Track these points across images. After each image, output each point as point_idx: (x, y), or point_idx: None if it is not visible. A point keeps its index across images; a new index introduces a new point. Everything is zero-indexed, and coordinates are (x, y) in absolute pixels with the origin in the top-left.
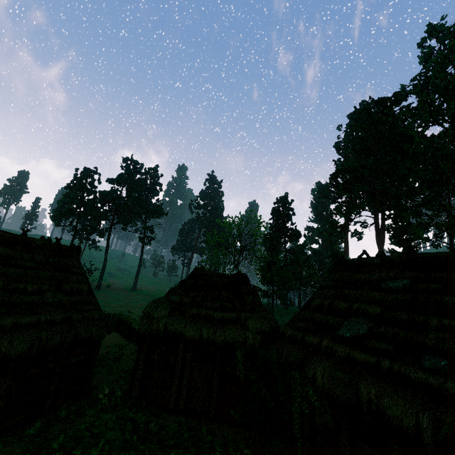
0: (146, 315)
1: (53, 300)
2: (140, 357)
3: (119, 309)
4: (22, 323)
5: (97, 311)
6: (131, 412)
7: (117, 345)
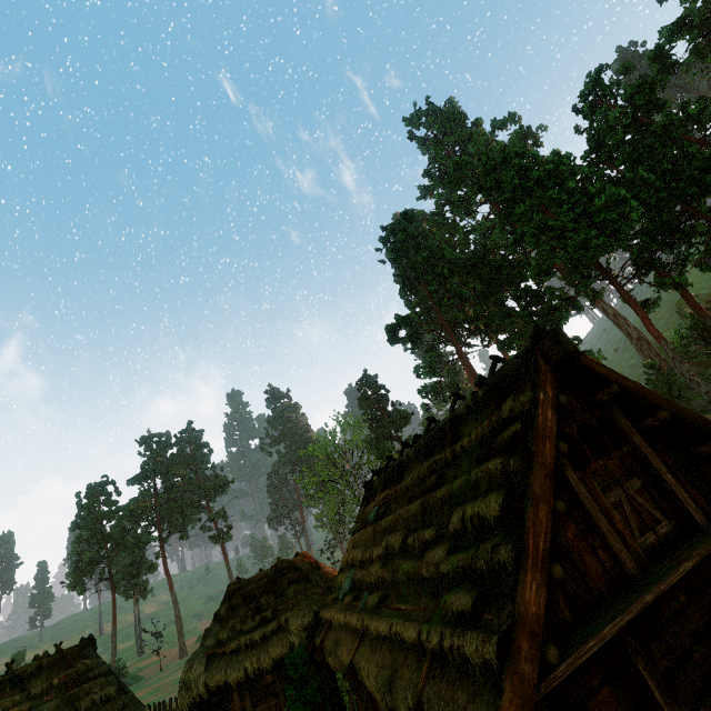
0: (182, 684)
1: None
2: None
3: None
4: None
5: None
6: None
7: None
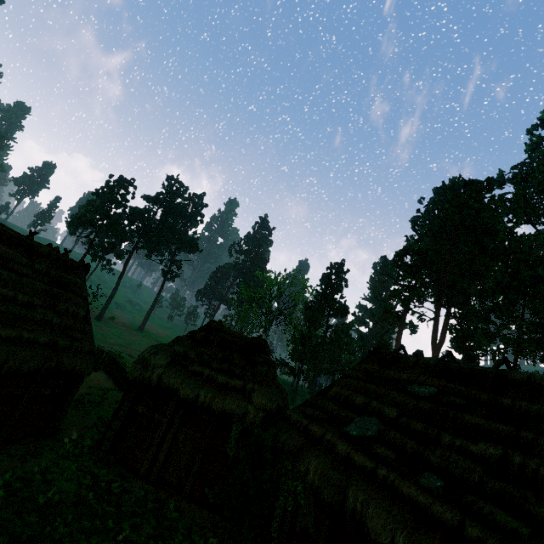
0: (142, 359)
1: (43, 318)
2: (122, 406)
3: (117, 348)
4: (1, 335)
5: (89, 343)
6: (96, 466)
7: (102, 388)
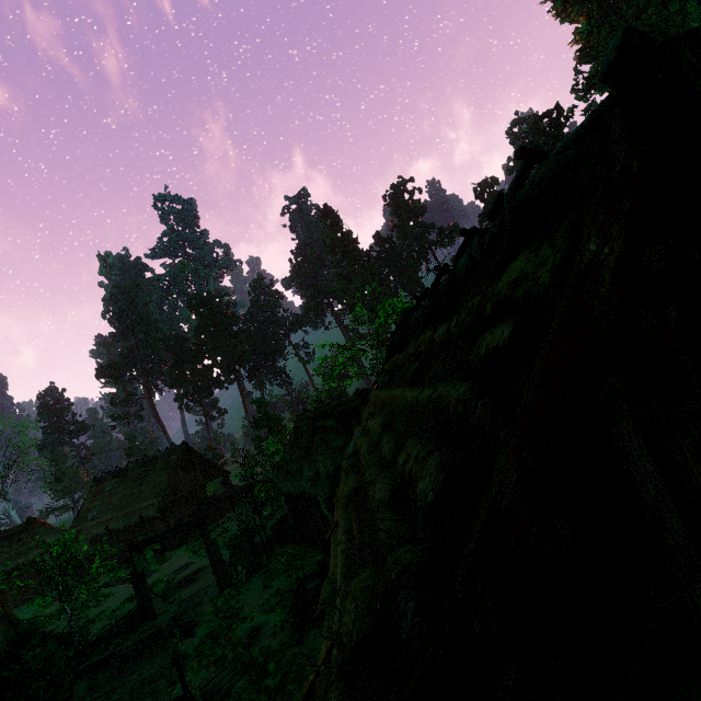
0: None
1: None
2: None
3: None
4: None
5: None
6: None
7: None
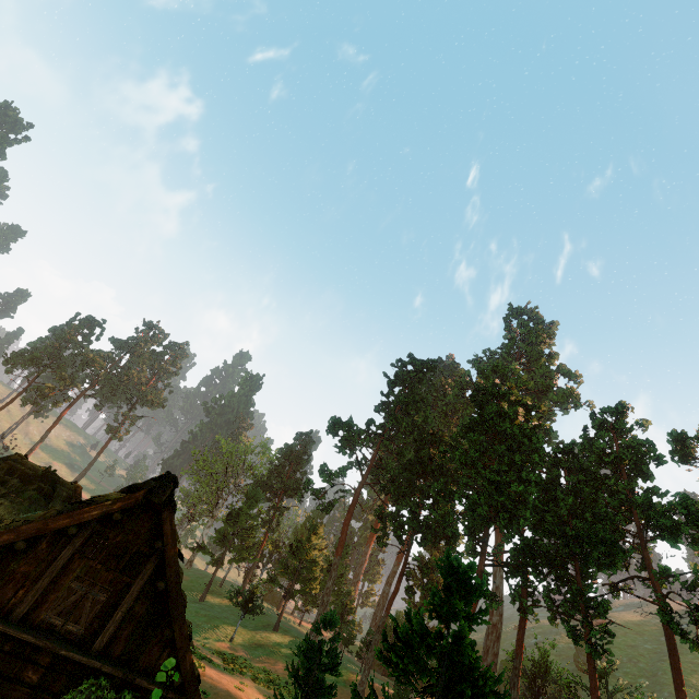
0: None
1: None
2: None
3: None
4: None
5: None
6: None
7: None
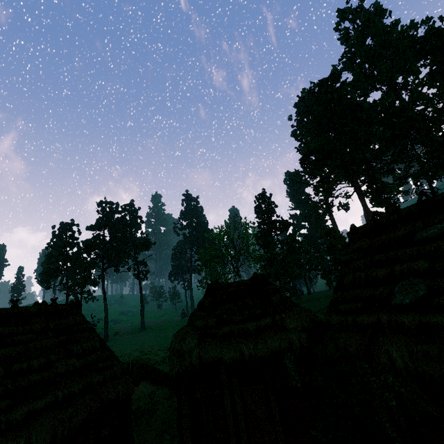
0: (175, 351)
1: (66, 369)
2: (182, 402)
3: (135, 354)
4: (36, 409)
5: (117, 365)
6: None
7: (147, 394)
